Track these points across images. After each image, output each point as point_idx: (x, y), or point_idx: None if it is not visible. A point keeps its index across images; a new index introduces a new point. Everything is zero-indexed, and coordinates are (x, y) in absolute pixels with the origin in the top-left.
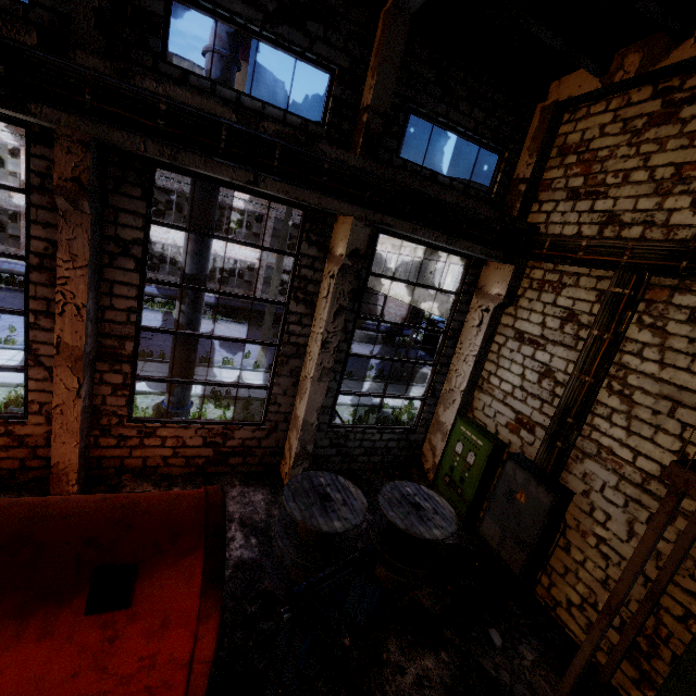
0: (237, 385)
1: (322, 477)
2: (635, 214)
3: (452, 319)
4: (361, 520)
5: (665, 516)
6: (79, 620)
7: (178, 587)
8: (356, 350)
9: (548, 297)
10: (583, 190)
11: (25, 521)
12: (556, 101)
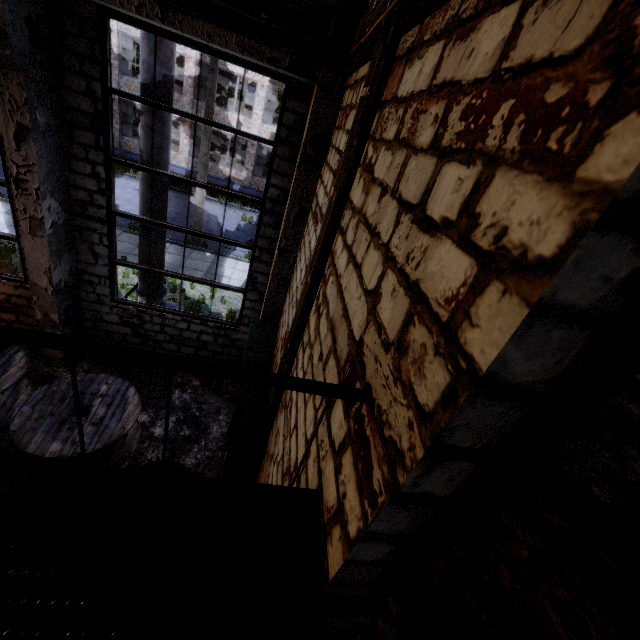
0: None
1: None
2: None
3: (269, 183)
4: None
5: None
6: None
7: None
8: None
9: (339, 137)
10: None
11: None
12: None
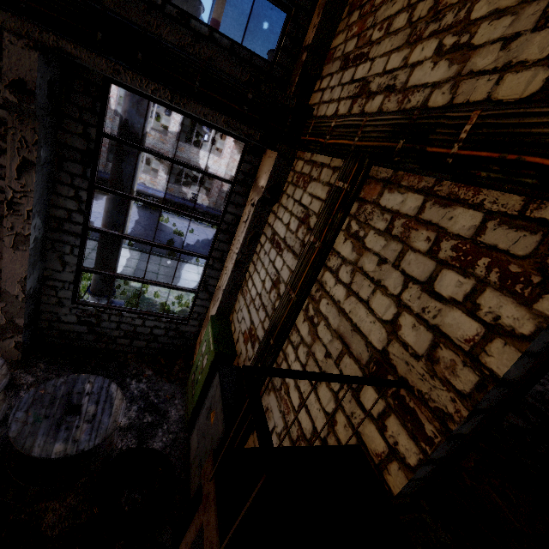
0: None
1: None
2: (382, 78)
3: (226, 210)
4: None
5: (194, 532)
6: None
7: None
8: None
9: (298, 193)
10: (352, 55)
11: None
12: None
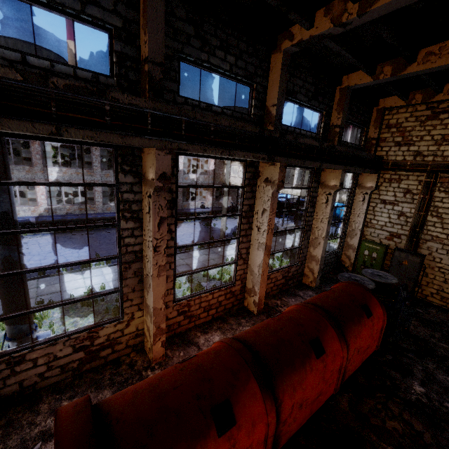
0: (292, 248)
1: (345, 275)
2: (428, 152)
3: (350, 199)
4: (374, 283)
5: None
6: (367, 320)
7: (376, 307)
8: None
9: (395, 185)
10: (402, 142)
11: (333, 300)
12: (384, 107)
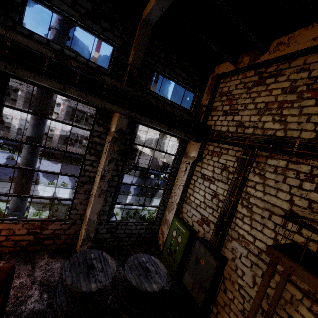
0: (52, 198)
1: (93, 253)
2: (250, 123)
3: (173, 167)
4: (110, 281)
5: (268, 277)
6: None
7: None
8: (135, 181)
9: (215, 158)
10: (229, 111)
11: None
12: (217, 74)
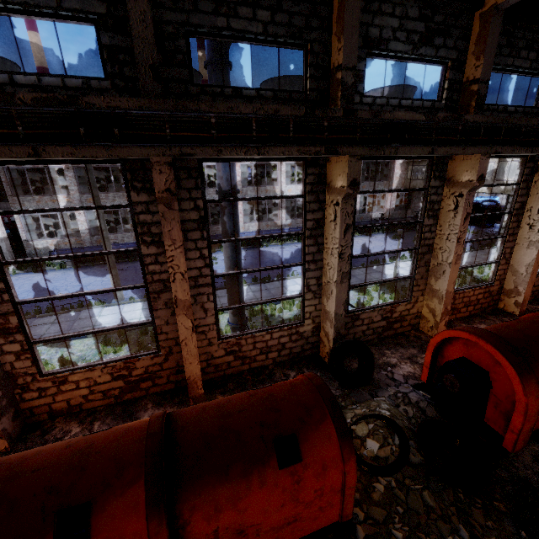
0: None
1: None
2: None
3: None
4: None
5: None
6: None
7: None
8: None
9: None
10: None
11: None
12: None
